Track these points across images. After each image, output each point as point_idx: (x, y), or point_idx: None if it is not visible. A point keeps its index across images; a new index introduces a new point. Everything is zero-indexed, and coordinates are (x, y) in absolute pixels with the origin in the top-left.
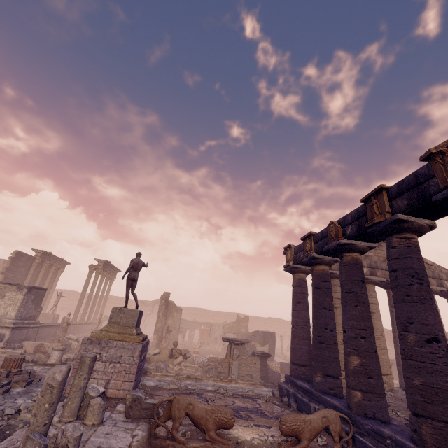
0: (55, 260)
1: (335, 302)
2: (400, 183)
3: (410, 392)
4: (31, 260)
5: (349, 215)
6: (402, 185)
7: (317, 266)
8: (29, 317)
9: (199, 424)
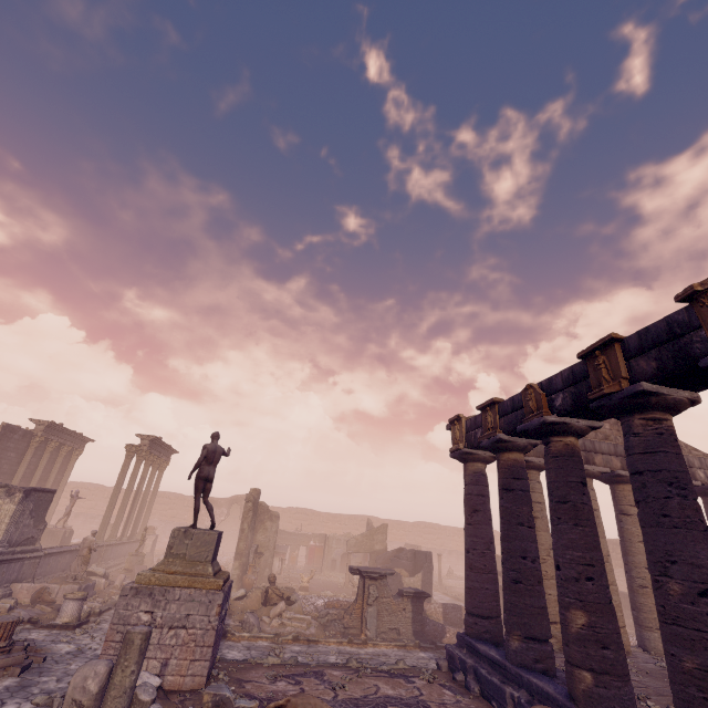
0: (68, 435)
1: (533, 508)
2: (642, 333)
3: (678, 680)
4: (28, 437)
5: (559, 377)
6: (646, 337)
7: (506, 453)
8: (25, 540)
9: None
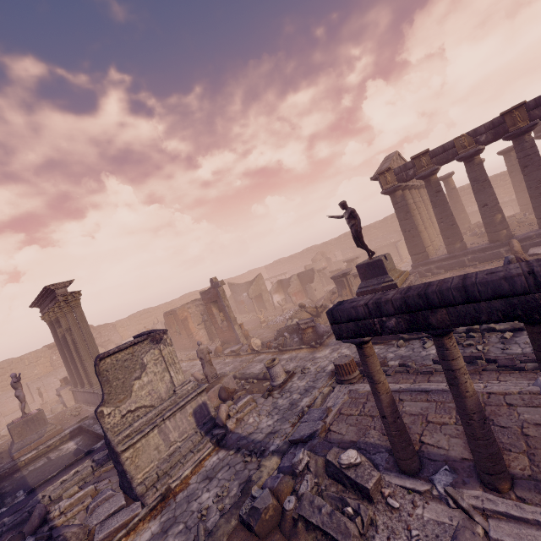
0: None
1: (413, 206)
2: (537, 99)
3: None
4: None
5: (482, 127)
6: (539, 101)
7: (434, 176)
8: None
9: None
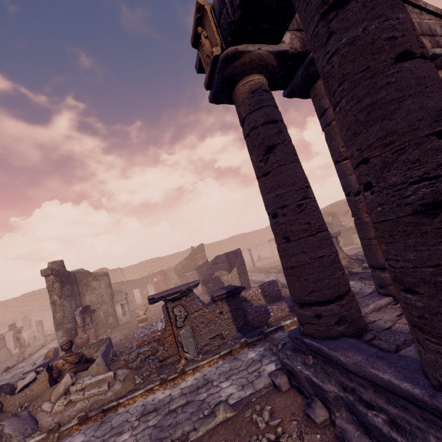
0: None
1: None
2: None
3: None
4: None
5: None
6: None
7: None
8: None
9: None
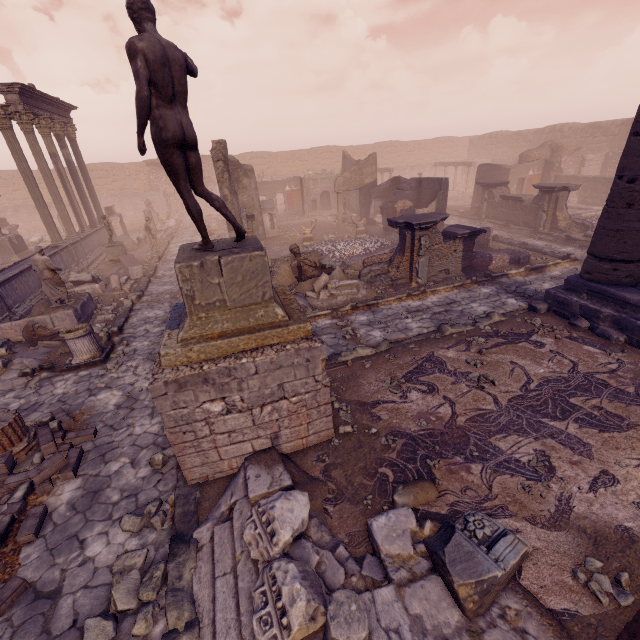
0: None
1: None
2: None
3: None
4: None
5: None
6: None
7: None
8: None
9: None
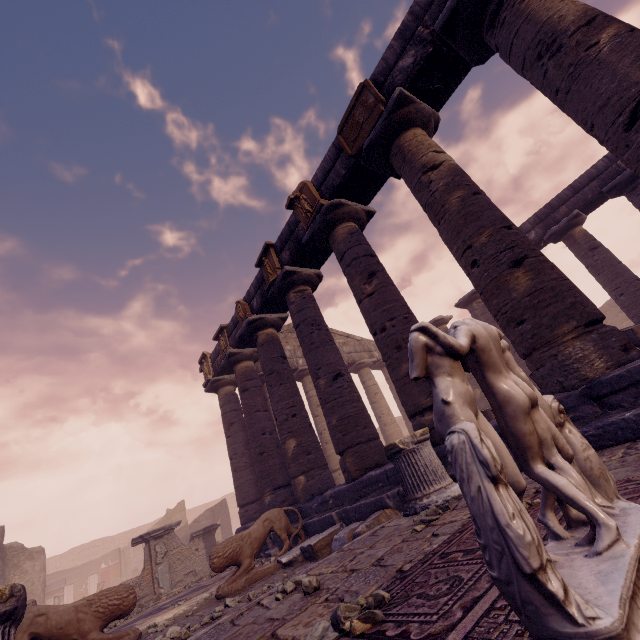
0: None
1: None
2: (281, 237)
3: (333, 435)
4: None
5: (252, 287)
6: (282, 238)
7: (239, 364)
8: None
9: (65, 637)
